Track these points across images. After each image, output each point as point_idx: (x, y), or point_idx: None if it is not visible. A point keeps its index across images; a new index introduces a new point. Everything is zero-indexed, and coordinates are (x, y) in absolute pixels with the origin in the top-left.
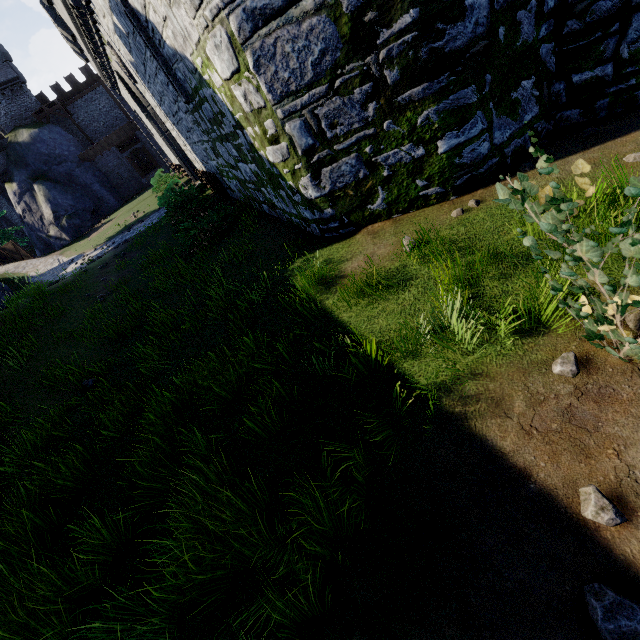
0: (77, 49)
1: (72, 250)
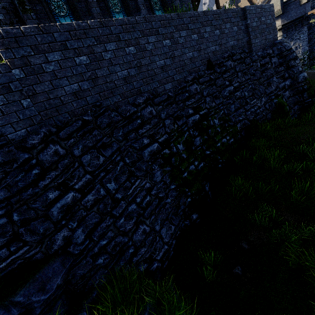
0: None
1: None
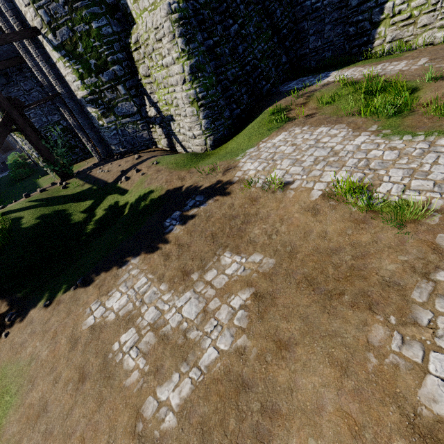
0: None
1: None
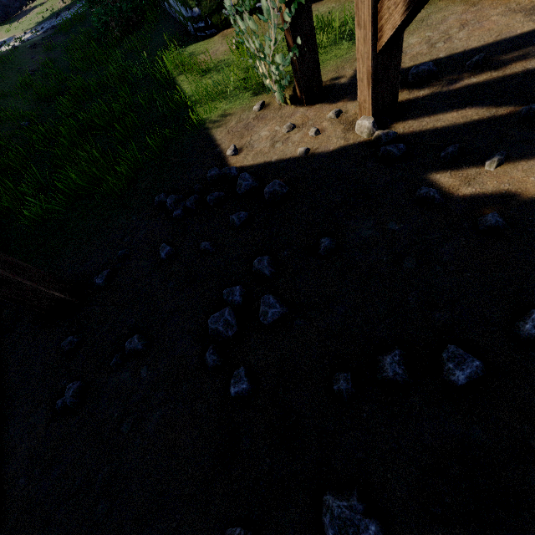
0: None
1: (2, 32)
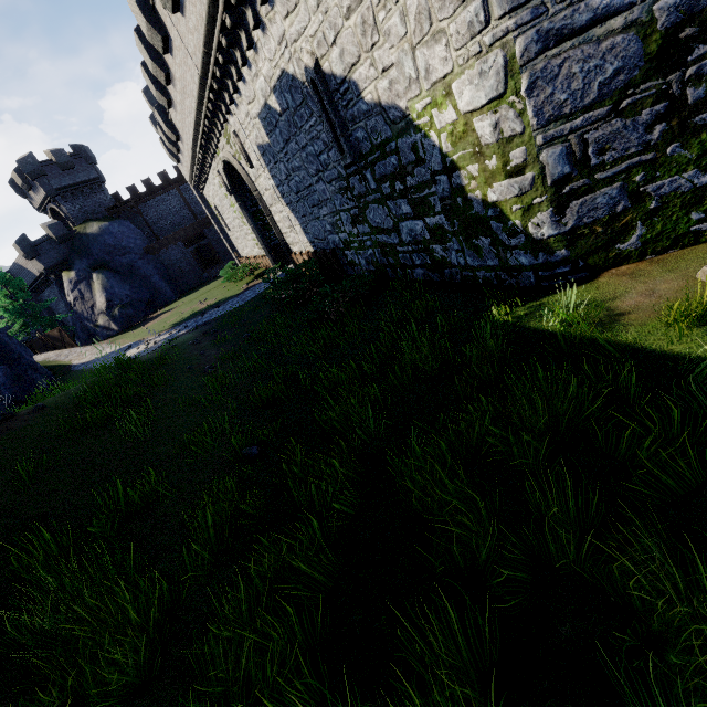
0: (175, 150)
1: (125, 338)
